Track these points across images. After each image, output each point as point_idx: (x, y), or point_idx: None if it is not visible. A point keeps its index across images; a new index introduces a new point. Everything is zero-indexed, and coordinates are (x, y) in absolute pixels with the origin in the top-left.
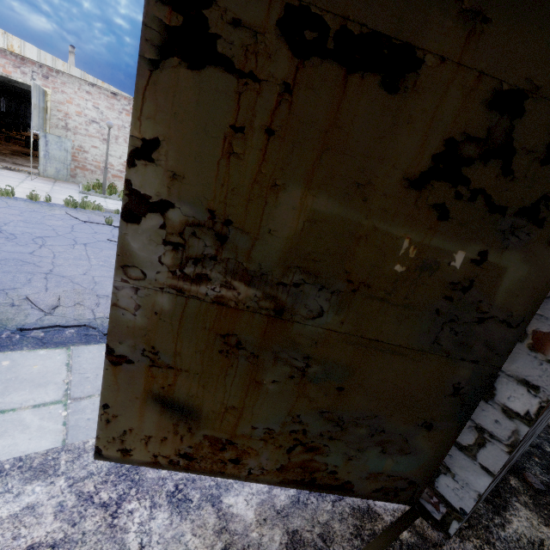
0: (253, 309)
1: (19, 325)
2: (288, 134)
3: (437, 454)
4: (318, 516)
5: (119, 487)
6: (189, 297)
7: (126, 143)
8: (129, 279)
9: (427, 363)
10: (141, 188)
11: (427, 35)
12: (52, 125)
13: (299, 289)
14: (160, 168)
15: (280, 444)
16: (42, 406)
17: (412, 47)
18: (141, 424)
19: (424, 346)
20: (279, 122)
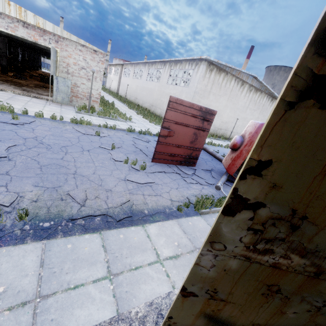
0: (298, 271)
1: (69, 215)
2: None
3: None
4: None
5: None
6: (253, 262)
7: (101, 81)
8: (212, 250)
9: None
10: (244, 193)
11: None
12: (60, 71)
13: None
14: (264, 181)
15: None
16: (98, 281)
17: None
18: None
19: None
20: None
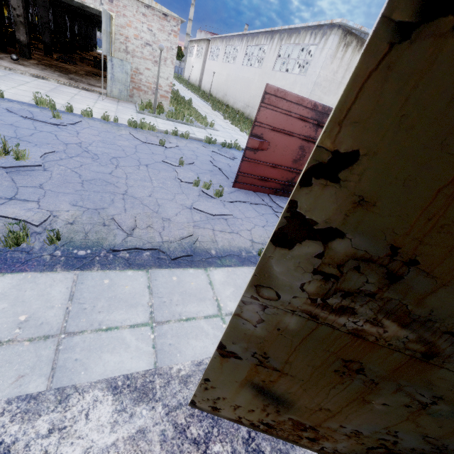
0: (394, 347)
1: (111, 244)
2: None
3: None
4: None
5: (204, 424)
6: (321, 324)
7: (173, 65)
8: (259, 297)
9: None
10: (307, 212)
11: None
12: (116, 49)
13: None
14: (343, 191)
15: (363, 442)
16: (136, 327)
17: None
18: (234, 397)
19: None
20: None
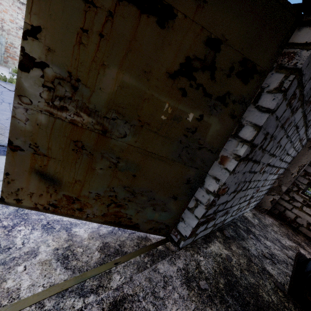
0: (91, 129)
1: None
2: (111, 38)
3: (179, 212)
4: (120, 238)
5: (15, 221)
6: (56, 118)
7: None
8: (22, 103)
9: (175, 167)
10: (30, 53)
11: (179, 3)
12: None
13: (115, 121)
14: (41, 44)
15: (103, 202)
16: None
17: (171, 7)
18: (28, 185)
19: (174, 158)
20: (106, 31)
